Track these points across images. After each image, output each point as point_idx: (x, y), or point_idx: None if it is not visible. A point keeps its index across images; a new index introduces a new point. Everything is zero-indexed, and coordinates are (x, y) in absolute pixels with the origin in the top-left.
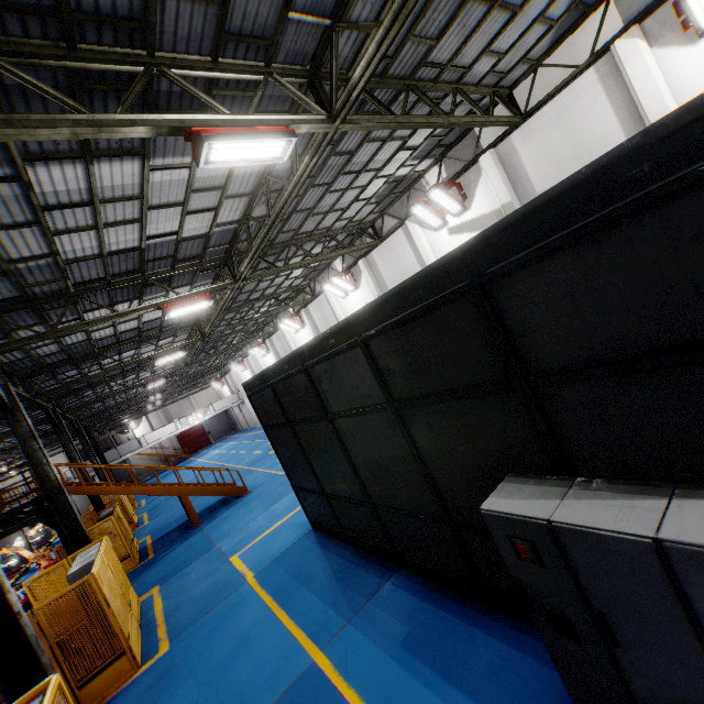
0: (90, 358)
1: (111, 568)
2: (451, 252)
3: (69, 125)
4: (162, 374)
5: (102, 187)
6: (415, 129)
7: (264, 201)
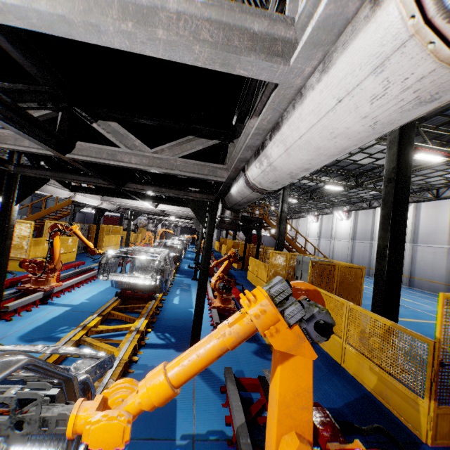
0: None
1: None
2: None
3: None
4: (296, 196)
5: None
6: None
7: None
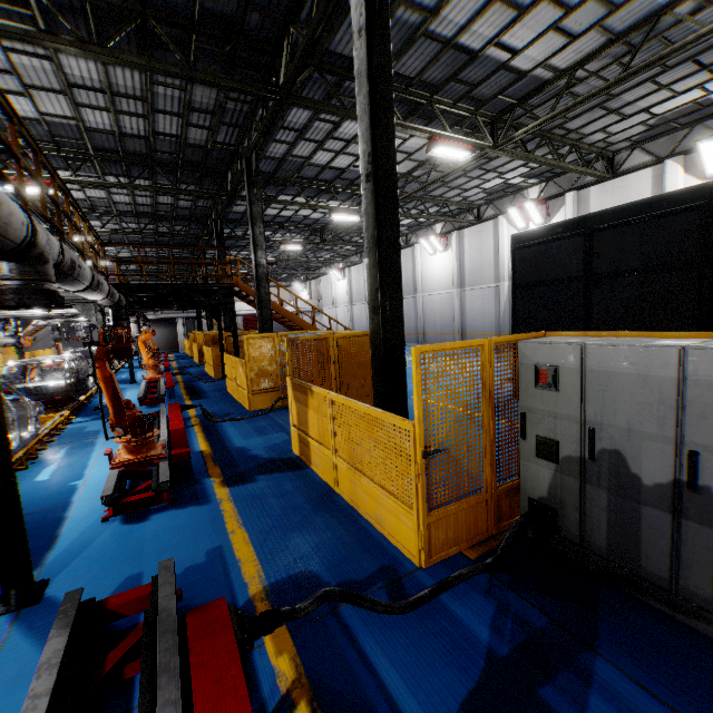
0: (279, 185)
1: None
2: None
3: None
4: (298, 240)
5: None
6: None
7: (604, 57)
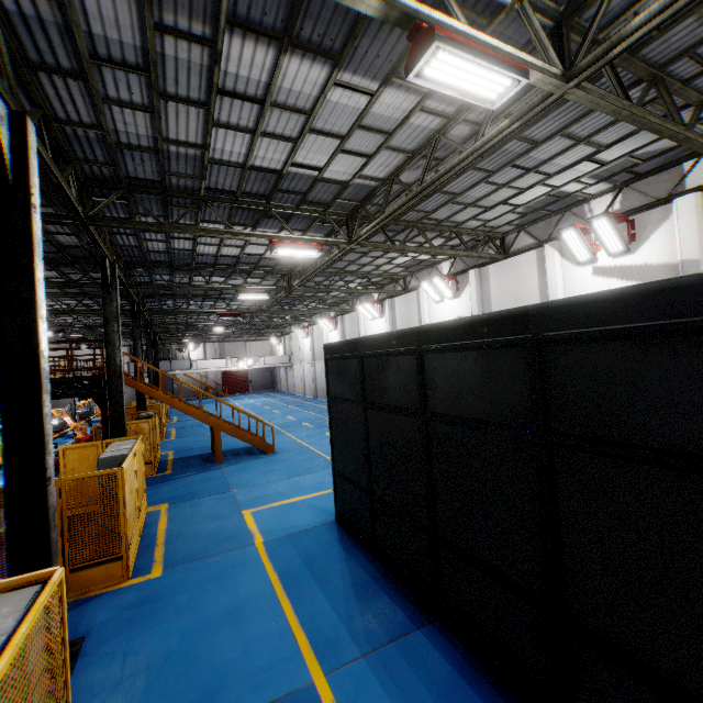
0: (186, 269)
1: (137, 468)
2: None
3: None
4: (236, 310)
5: (280, 87)
6: (619, 139)
7: (417, 167)
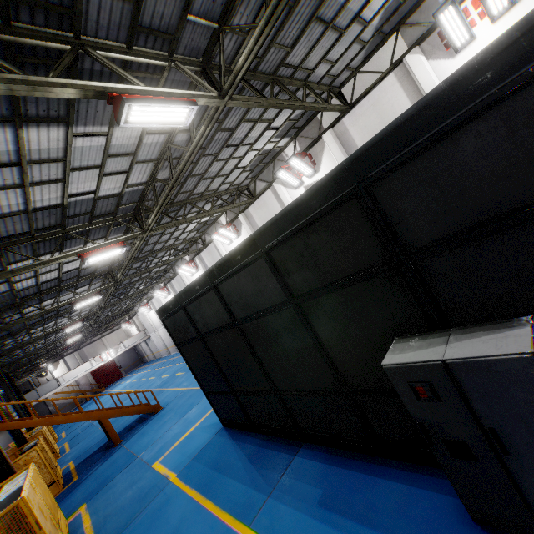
0: (13, 307)
1: (40, 492)
2: (339, 165)
3: (6, 82)
4: (79, 318)
5: (30, 150)
6: (277, 114)
7: (166, 167)
